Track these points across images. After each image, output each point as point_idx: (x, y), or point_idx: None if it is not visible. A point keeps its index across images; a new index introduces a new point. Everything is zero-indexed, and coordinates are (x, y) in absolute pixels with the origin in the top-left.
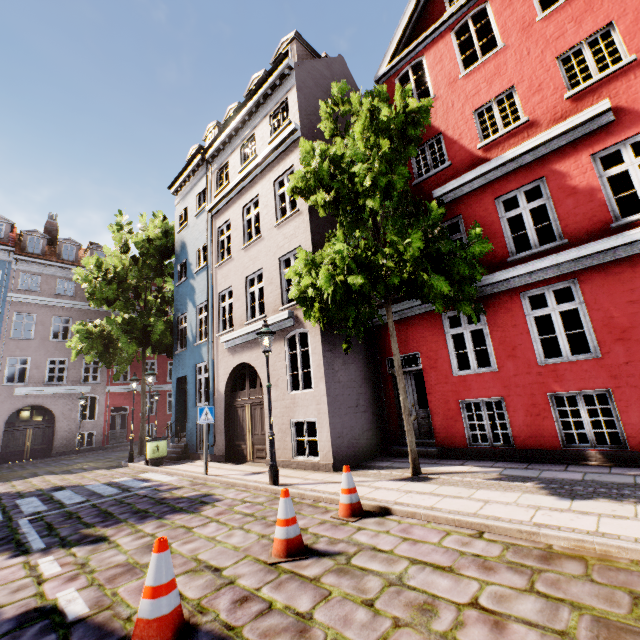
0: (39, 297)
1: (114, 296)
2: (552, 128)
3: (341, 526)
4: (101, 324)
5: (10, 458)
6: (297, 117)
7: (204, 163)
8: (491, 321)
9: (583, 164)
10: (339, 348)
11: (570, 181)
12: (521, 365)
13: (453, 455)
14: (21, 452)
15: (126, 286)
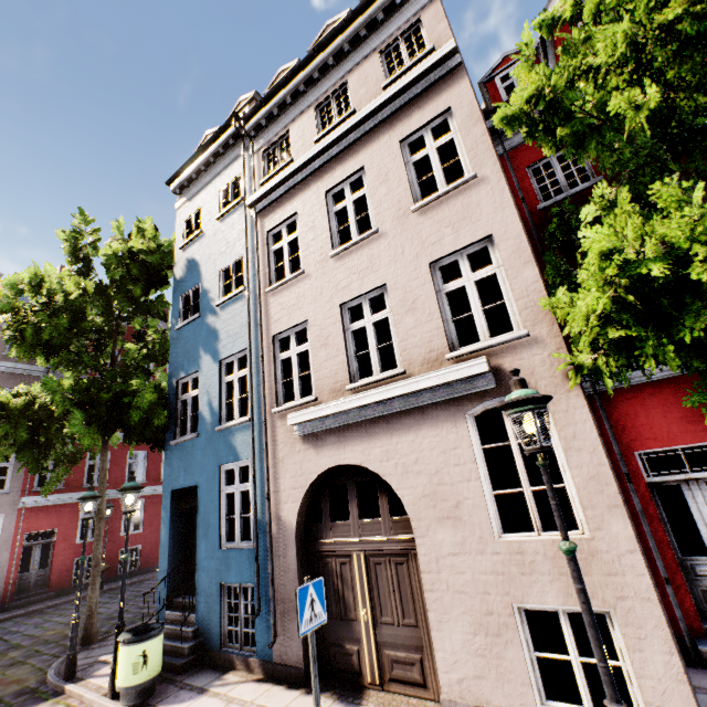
0: None
1: (61, 340)
2: None
3: None
4: (28, 391)
5: None
6: (449, 39)
7: (236, 142)
8: None
9: None
10: None
11: None
12: None
13: None
14: None
15: (84, 325)
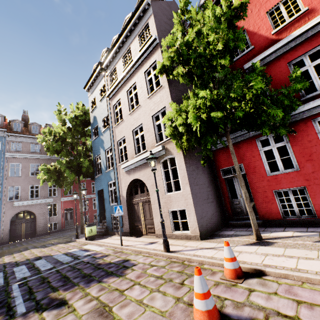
0: (22, 154)
1: (60, 148)
2: None
3: (233, 288)
4: (54, 164)
5: (14, 239)
6: (155, 32)
7: (102, 71)
8: (292, 139)
9: None
10: (194, 165)
11: None
12: (317, 165)
13: (272, 224)
14: (20, 235)
15: (66, 143)
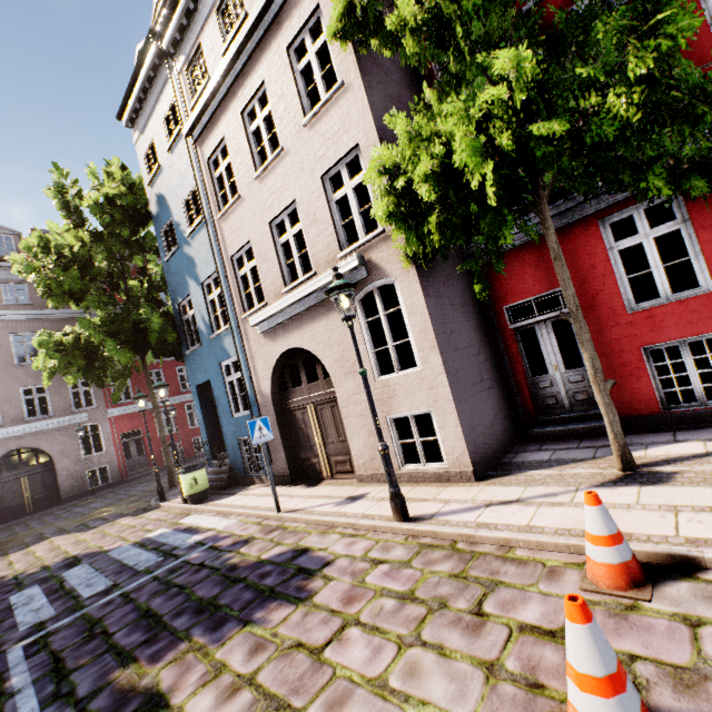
0: None
1: (80, 288)
2: None
3: (636, 617)
4: (73, 330)
5: (9, 515)
6: None
7: (162, 61)
8: (699, 213)
9: None
10: (445, 300)
11: None
12: None
13: (637, 427)
14: (21, 506)
15: (94, 272)
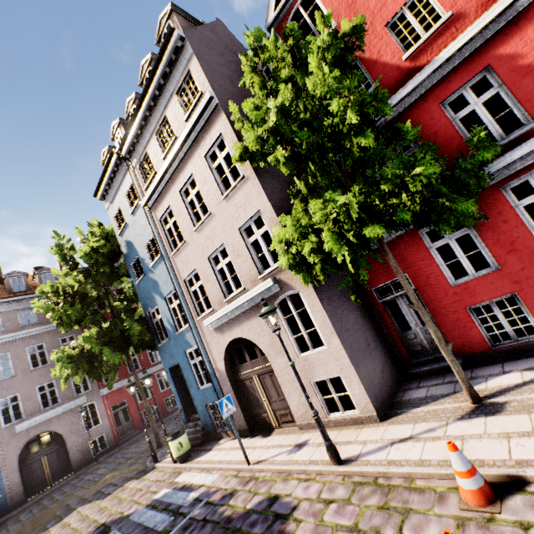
0: (5, 335)
1: (81, 315)
2: (486, 12)
3: (493, 527)
4: (78, 345)
5: (35, 490)
6: (207, 85)
7: (122, 161)
8: (477, 224)
9: (531, 39)
10: (333, 297)
11: (522, 60)
12: (526, 257)
13: (478, 361)
14: (43, 481)
15: (89, 301)
